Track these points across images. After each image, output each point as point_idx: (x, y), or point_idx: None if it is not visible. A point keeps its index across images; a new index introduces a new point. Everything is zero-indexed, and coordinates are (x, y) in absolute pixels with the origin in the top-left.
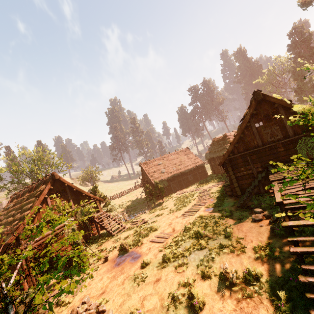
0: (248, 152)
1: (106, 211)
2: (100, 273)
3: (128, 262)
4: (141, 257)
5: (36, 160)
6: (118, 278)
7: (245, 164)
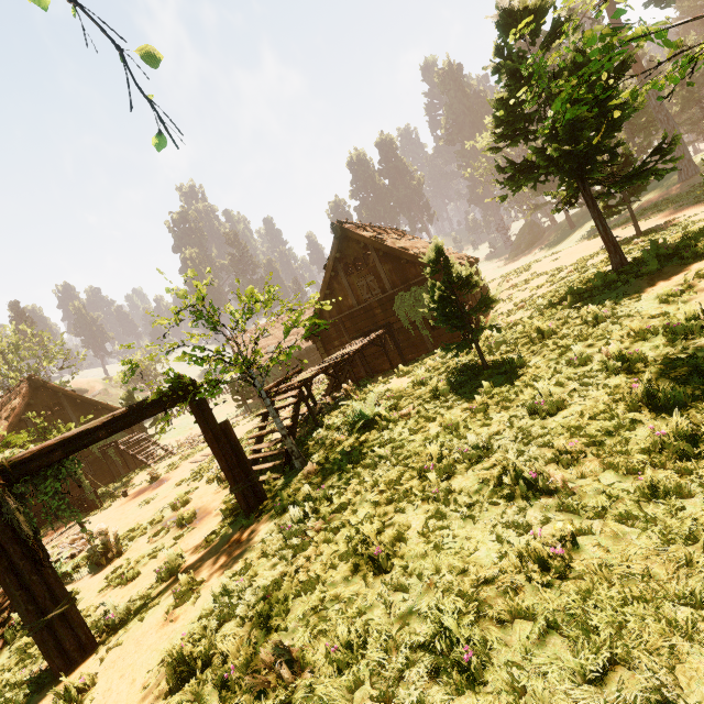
0: (340, 317)
1: (156, 433)
2: (111, 509)
3: (150, 491)
4: (167, 482)
5: (7, 351)
6: (127, 508)
7: (339, 336)
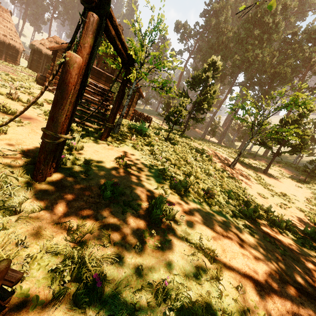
0: None
1: None
2: None
3: None
4: None
5: None
6: None
7: None
